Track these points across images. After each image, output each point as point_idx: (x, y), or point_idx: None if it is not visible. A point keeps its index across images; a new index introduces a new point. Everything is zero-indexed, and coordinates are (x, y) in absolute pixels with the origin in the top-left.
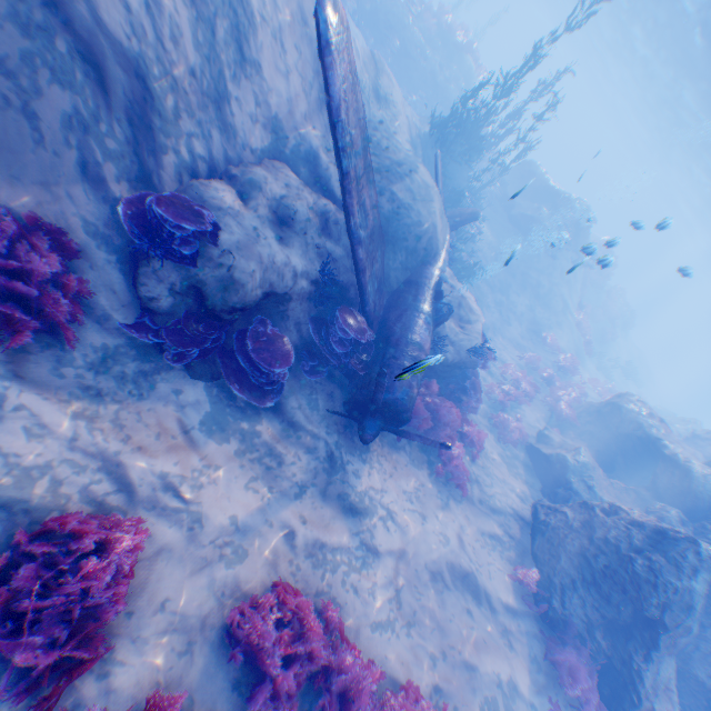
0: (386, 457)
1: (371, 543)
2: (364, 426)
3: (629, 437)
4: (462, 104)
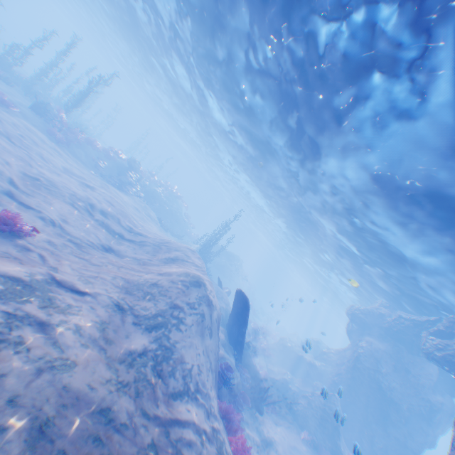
0: (259, 416)
1: (279, 452)
2: (261, 408)
3: (292, 355)
4: (209, 245)
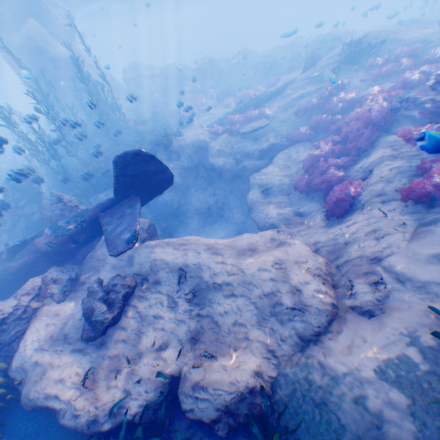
0: None
1: None
2: None
3: None
4: None
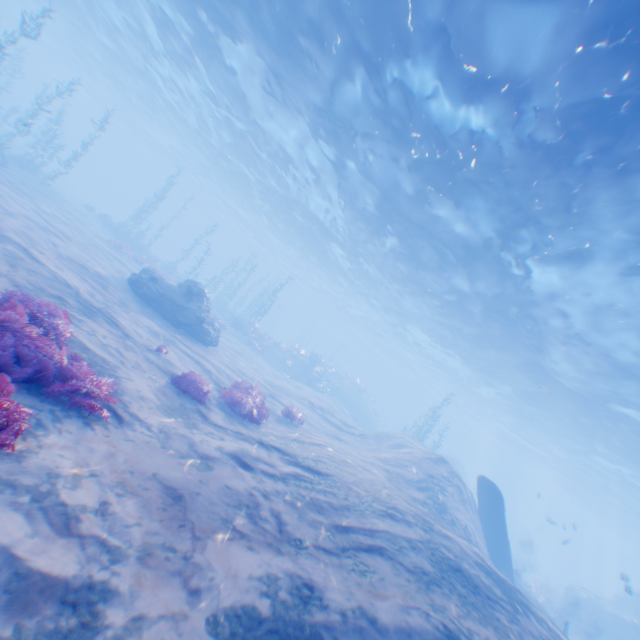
0: None
1: None
2: None
3: (600, 618)
4: (419, 440)
